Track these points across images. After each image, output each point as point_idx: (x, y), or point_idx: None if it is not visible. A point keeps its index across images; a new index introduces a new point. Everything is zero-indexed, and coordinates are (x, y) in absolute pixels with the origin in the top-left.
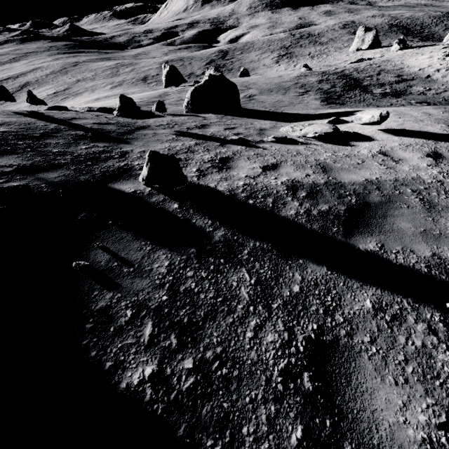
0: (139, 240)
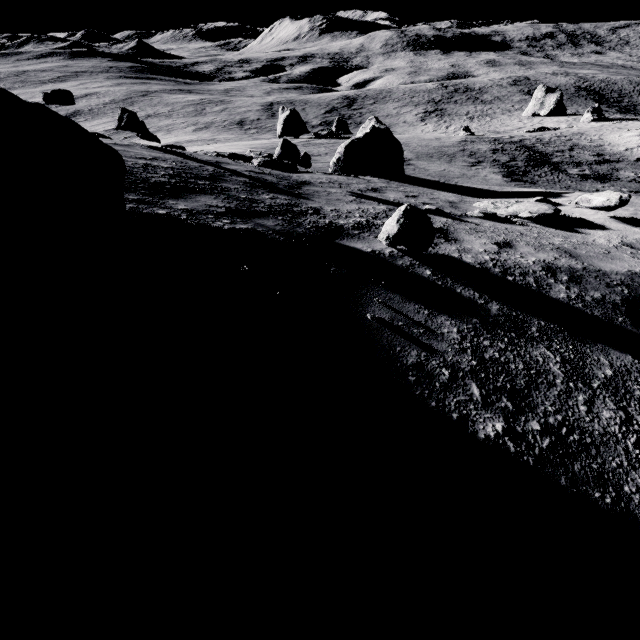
0: (411, 303)
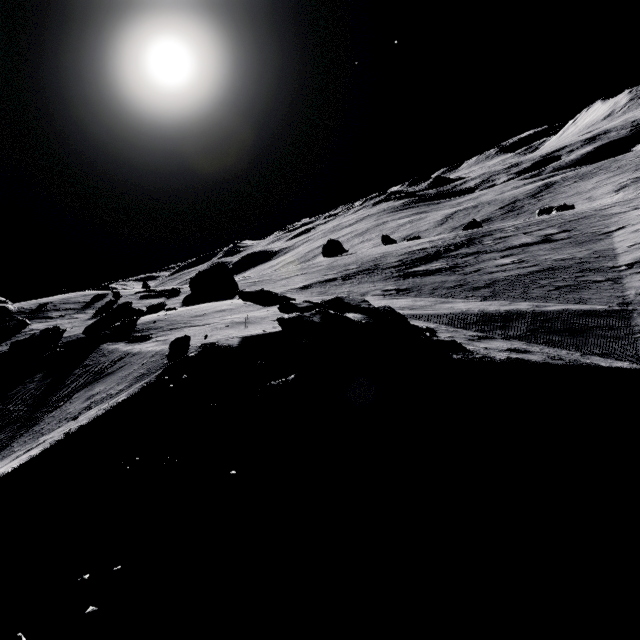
0: None
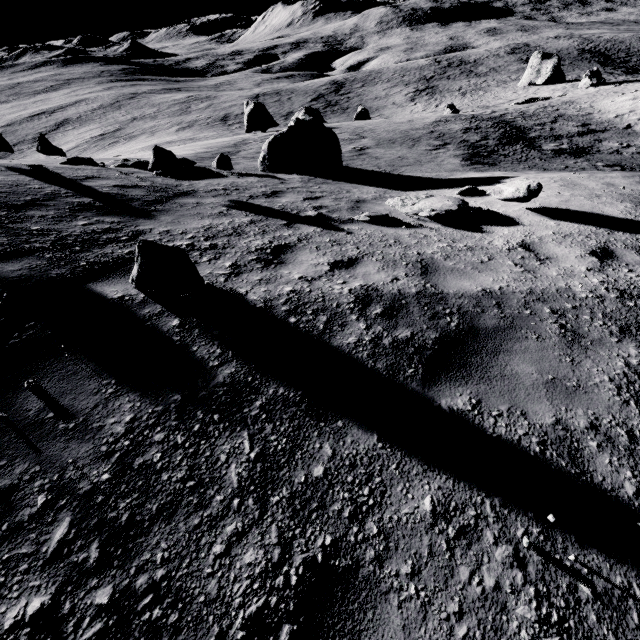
0: (101, 378)
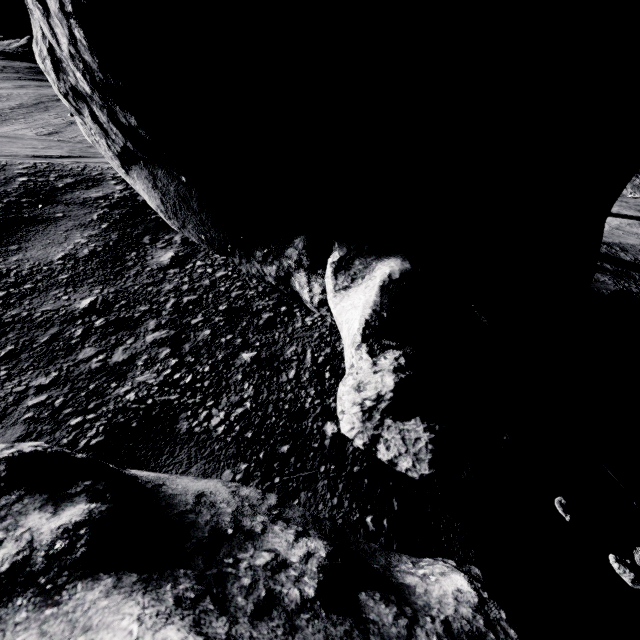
0: None
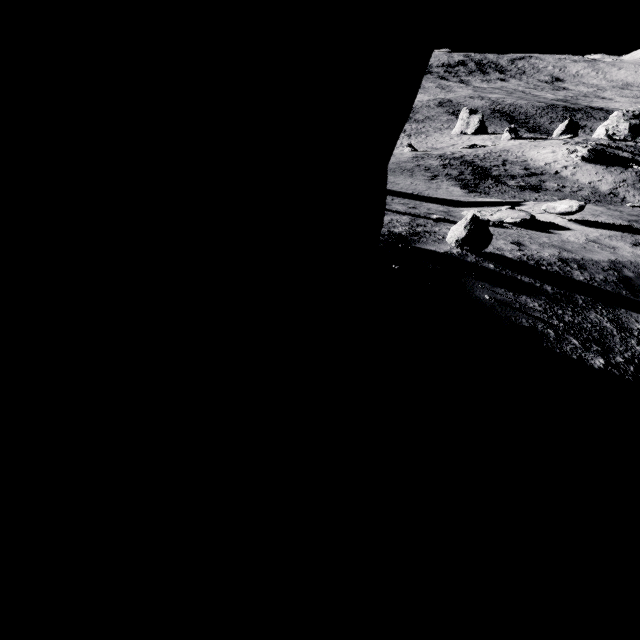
0: (498, 288)
